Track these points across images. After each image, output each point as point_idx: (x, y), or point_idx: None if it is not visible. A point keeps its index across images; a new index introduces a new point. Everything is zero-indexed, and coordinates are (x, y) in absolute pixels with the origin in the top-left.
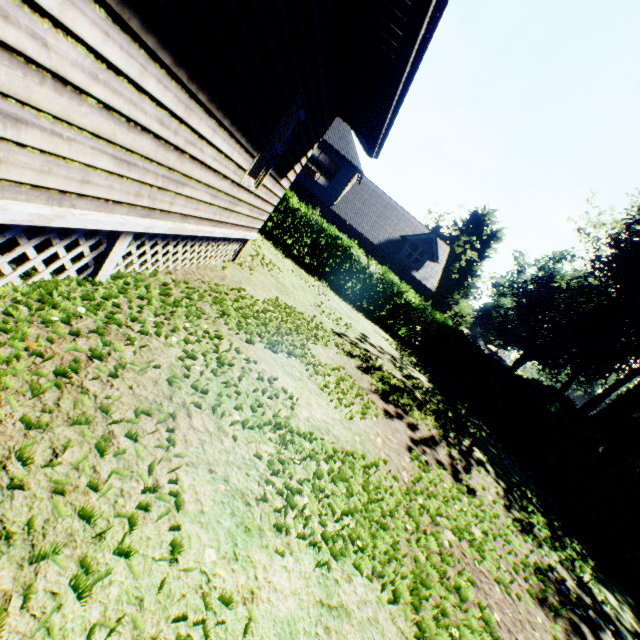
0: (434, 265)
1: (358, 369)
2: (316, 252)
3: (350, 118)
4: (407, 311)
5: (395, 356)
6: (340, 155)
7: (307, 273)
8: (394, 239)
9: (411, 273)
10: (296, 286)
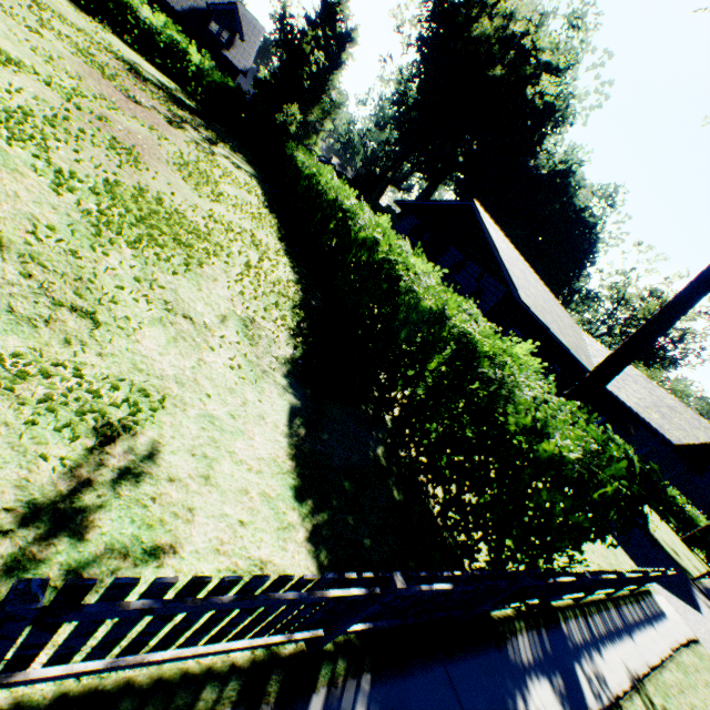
0: (248, 47)
1: (115, 59)
2: None
3: None
4: (196, 71)
5: (168, 86)
6: None
7: (89, 16)
8: (201, 9)
9: (222, 52)
10: (71, 14)
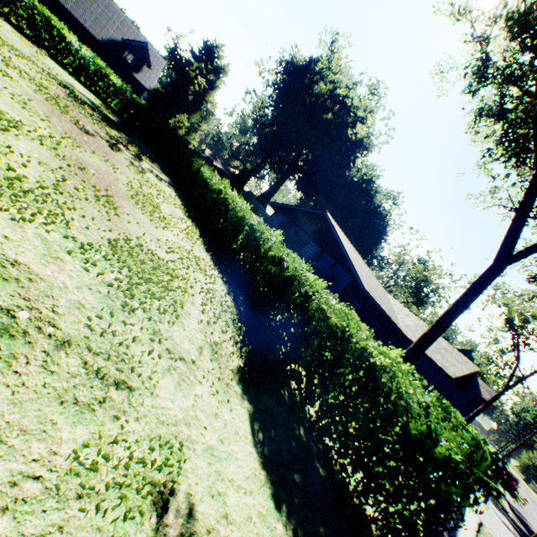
0: (153, 73)
1: (57, 84)
2: (34, 26)
3: None
4: (115, 90)
5: (95, 103)
6: None
7: (28, 40)
8: (117, 41)
9: (133, 74)
10: (16, 41)
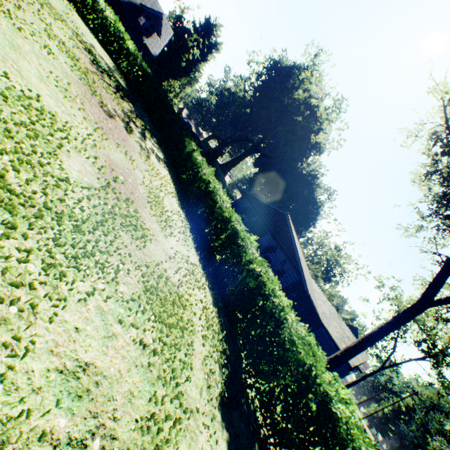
0: (160, 40)
1: (83, 49)
2: None
3: None
4: (128, 54)
5: (110, 66)
6: None
7: None
8: (136, 4)
9: (143, 38)
10: None
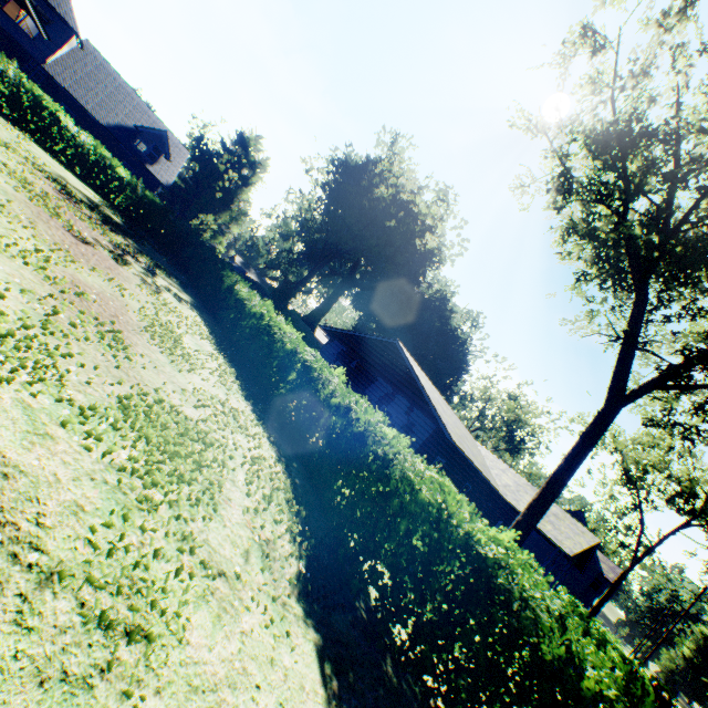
0: (172, 165)
1: (45, 178)
2: (18, 106)
3: (21, 6)
4: (122, 185)
5: (94, 200)
6: (50, 5)
7: (7, 122)
8: (128, 127)
9: (146, 166)
10: None
